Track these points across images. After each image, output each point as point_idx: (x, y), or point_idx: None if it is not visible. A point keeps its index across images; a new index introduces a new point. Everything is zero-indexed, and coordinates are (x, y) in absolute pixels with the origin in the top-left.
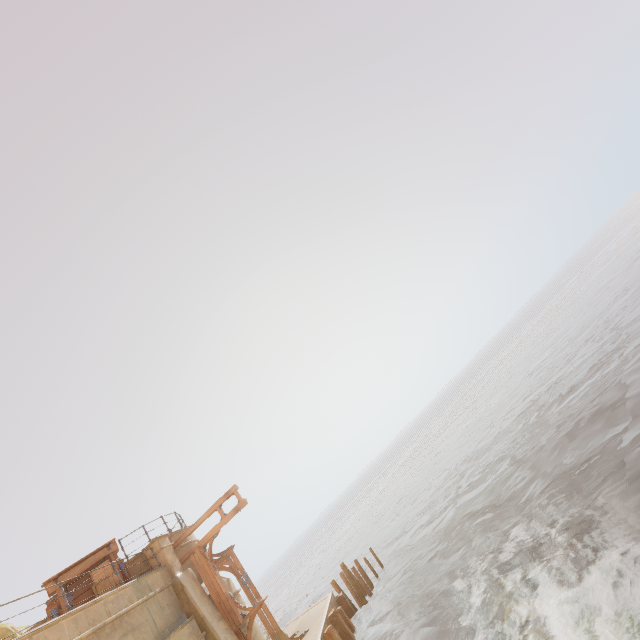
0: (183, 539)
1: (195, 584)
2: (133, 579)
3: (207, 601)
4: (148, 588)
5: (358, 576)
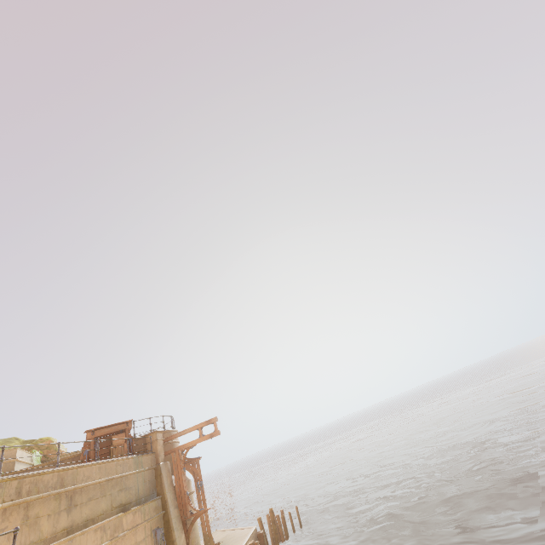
0: (171, 439)
1: (168, 474)
2: (134, 452)
3: (172, 490)
4: (141, 464)
5: (279, 524)
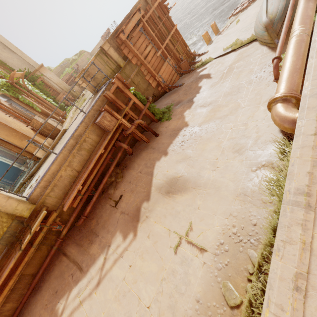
0: None
1: None
2: None
3: None
4: None
5: None
